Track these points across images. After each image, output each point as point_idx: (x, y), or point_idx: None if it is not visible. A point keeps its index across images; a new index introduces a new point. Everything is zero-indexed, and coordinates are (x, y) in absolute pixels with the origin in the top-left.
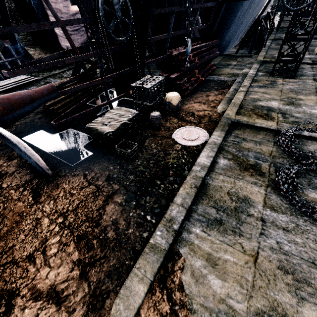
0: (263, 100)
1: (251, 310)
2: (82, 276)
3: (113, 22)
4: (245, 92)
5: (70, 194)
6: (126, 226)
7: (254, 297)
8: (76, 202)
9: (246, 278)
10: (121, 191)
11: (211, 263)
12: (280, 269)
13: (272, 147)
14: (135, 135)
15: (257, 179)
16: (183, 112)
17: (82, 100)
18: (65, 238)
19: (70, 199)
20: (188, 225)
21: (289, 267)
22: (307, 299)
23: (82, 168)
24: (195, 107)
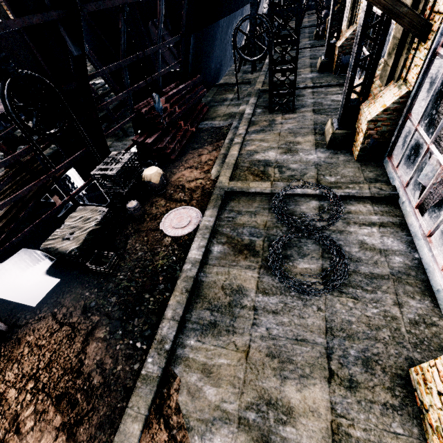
0: (260, 151)
1: (242, 407)
2: (70, 440)
3: (35, 116)
4: (241, 144)
5: (38, 348)
6: (113, 363)
7: (245, 393)
8: (48, 356)
9: (239, 376)
10: (103, 322)
11: (206, 373)
12: (268, 356)
13: (267, 216)
14: (114, 236)
15: (251, 261)
16: (172, 187)
17: (30, 203)
18: (41, 405)
19: (39, 354)
20: (183, 339)
21: (276, 351)
22: (289, 377)
23: (49, 306)
24: (186, 176)
